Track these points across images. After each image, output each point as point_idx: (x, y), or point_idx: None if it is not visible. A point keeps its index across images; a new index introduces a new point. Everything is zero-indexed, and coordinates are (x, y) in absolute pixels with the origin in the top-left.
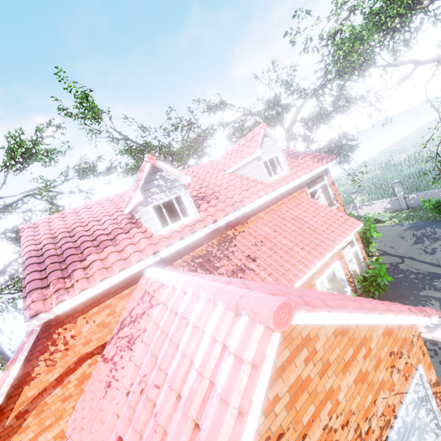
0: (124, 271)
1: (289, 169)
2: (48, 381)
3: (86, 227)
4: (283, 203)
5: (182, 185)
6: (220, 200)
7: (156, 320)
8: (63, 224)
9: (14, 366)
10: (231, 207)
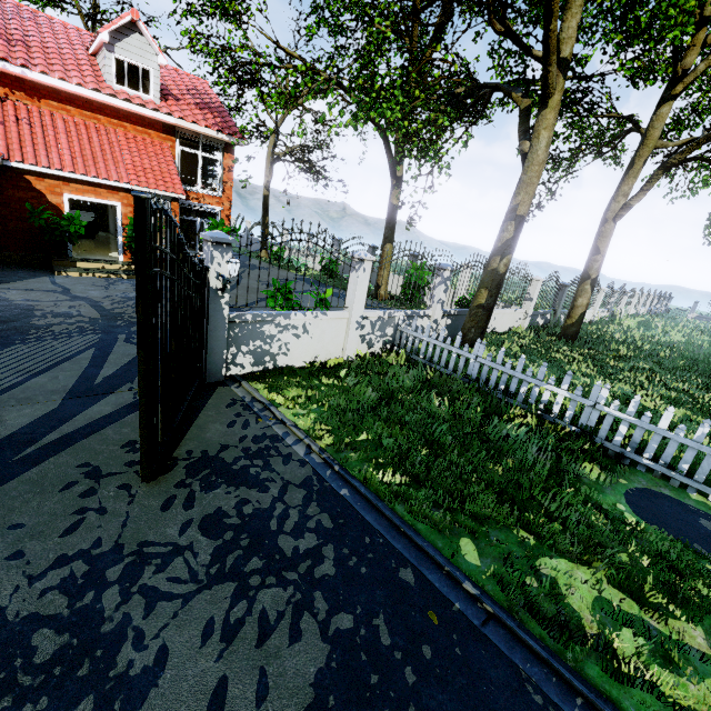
0: None
1: (159, 99)
2: None
3: None
4: (123, 127)
5: None
6: (14, 48)
7: None
8: None
9: None
10: (7, 56)
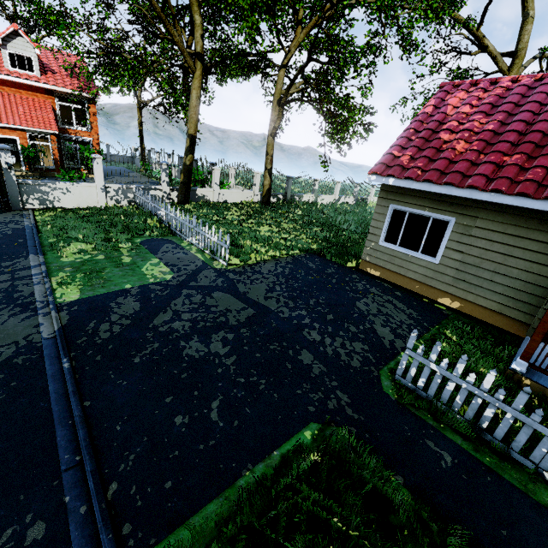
0: None
1: (40, 75)
2: None
3: None
4: (19, 92)
5: None
6: None
7: None
8: None
9: None
10: None
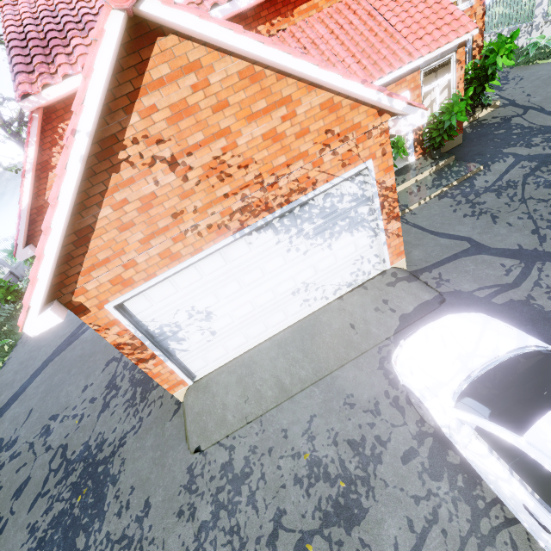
0: None
1: None
2: None
3: (71, 5)
4: None
5: None
6: None
7: None
8: (44, 1)
9: (29, 149)
10: None
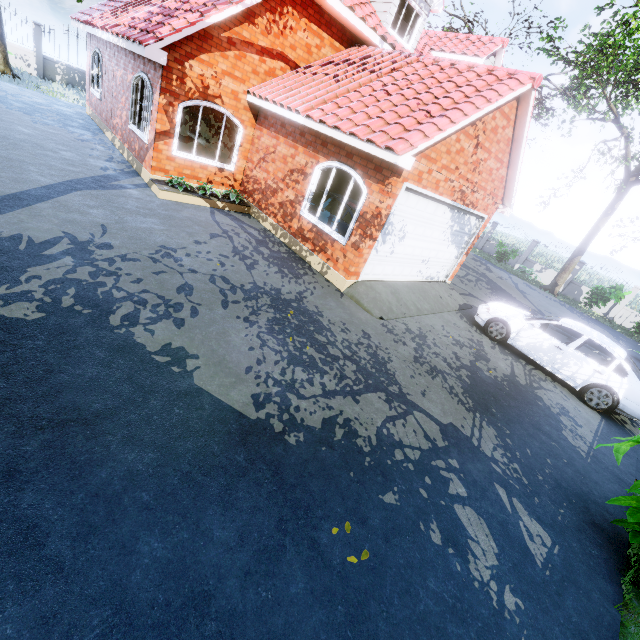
0: (362, 22)
1: None
2: (258, 41)
3: None
4: None
5: (429, 8)
6: None
7: (415, 67)
8: None
9: None
10: None
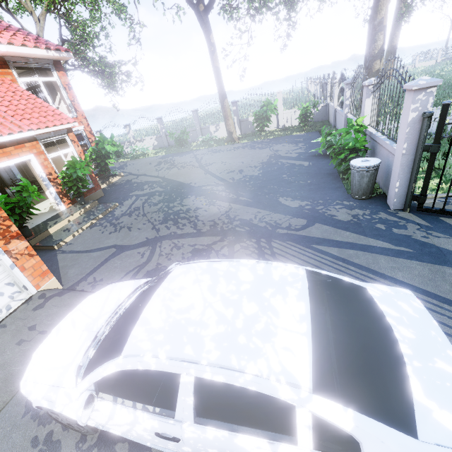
0: None
1: None
2: None
3: None
4: None
5: None
6: None
7: None
8: None
9: None
10: None
